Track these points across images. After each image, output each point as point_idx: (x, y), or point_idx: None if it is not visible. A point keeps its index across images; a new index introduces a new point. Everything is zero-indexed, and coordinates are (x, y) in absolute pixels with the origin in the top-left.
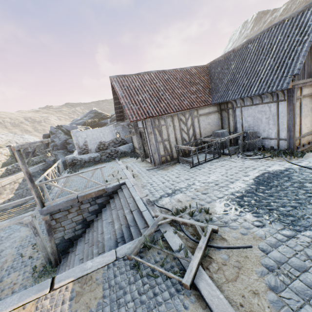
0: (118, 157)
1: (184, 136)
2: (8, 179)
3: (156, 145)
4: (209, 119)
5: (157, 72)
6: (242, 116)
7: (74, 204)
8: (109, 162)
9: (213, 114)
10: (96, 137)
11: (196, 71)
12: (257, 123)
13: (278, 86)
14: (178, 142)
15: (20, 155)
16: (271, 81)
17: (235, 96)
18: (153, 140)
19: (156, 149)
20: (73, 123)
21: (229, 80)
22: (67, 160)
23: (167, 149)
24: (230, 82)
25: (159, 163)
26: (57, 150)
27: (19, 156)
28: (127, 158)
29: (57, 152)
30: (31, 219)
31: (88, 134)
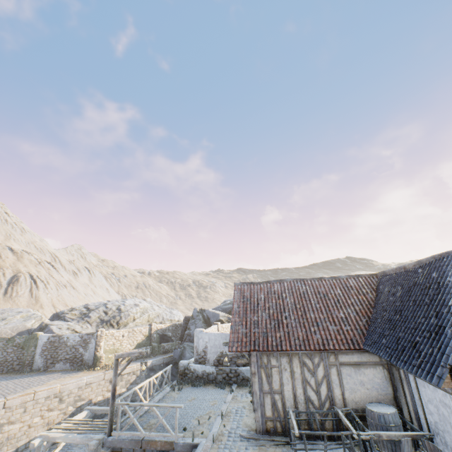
0: (237, 384)
1: (309, 394)
2: (129, 366)
3: (260, 395)
4: (363, 375)
5: (293, 280)
6: (418, 393)
7: (136, 447)
8: (222, 388)
9: (371, 367)
10: (218, 344)
11: (354, 284)
12: (445, 426)
13: (429, 373)
14: (298, 401)
15: (117, 365)
16: (424, 357)
17: (386, 354)
18: (257, 385)
19: (259, 403)
20: (220, 306)
21: (389, 318)
22: (180, 366)
23: (277, 408)
24: (389, 322)
25: (261, 430)
26: (188, 341)
27: (115, 365)
28: (246, 391)
29: (187, 344)
30: (97, 445)
31: (211, 337)
